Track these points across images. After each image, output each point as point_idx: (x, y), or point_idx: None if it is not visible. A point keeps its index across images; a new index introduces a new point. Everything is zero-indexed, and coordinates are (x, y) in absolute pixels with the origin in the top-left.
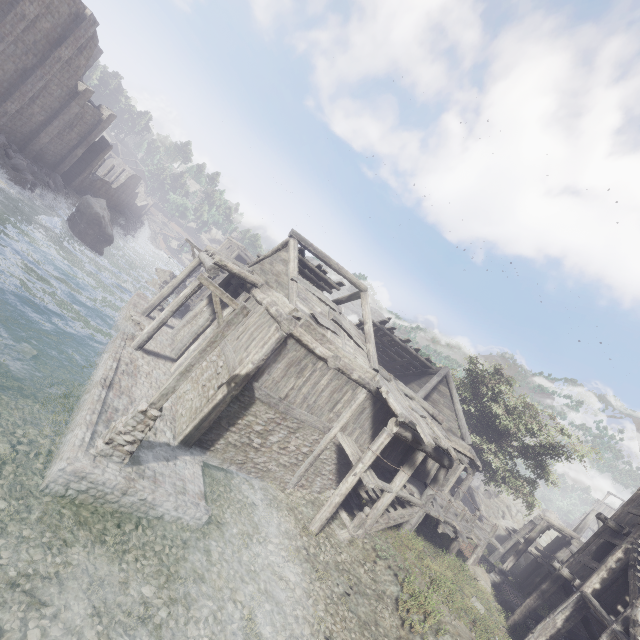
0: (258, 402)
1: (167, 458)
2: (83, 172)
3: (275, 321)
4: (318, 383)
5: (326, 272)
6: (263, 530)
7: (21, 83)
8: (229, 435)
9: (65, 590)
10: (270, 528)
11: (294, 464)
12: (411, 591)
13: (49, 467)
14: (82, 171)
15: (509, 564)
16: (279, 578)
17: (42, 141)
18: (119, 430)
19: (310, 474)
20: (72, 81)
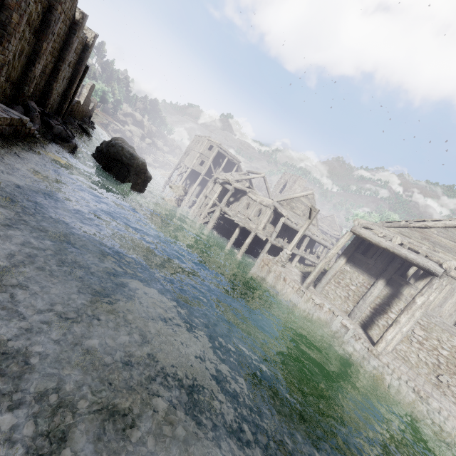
0: None
1: None
2: (70, 103)
3: None
4: None
5: None
6: None
7: (43, 34)
8: None
9: None
10: None
11: None
12: None
13: None
14: (69, 102)
15: None
16: None
17: (53, 91)
18: None
19: None
20: (72, 9)
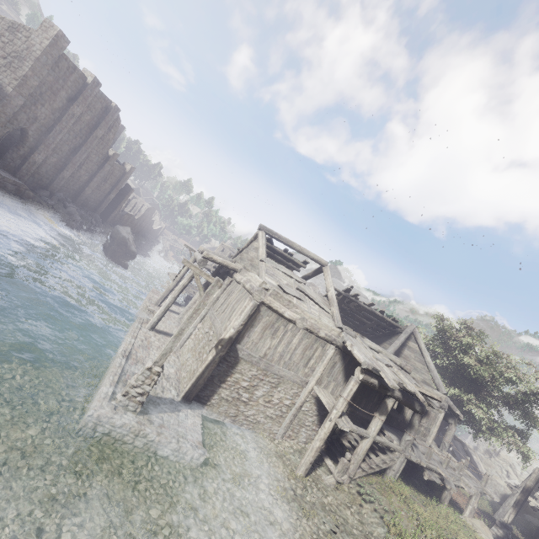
0: (242, 361)
1: (172, 410)
2: (115, 210)
3: (249, 294)
4: (291, 342)
5: (292, 254)
6: (254, 472)
7: (73, 157)
8: (221, 391)
9: (90, 506)
10: (260, 471)
11: (279, 416)
12: (397, 532)
13: (83, 416)
14: (114, 210)
15: (510, 516)
16: (268, 513)
17: (87, 193)
18: (132, 384)
19: (295, 425)
20: (105, 150)
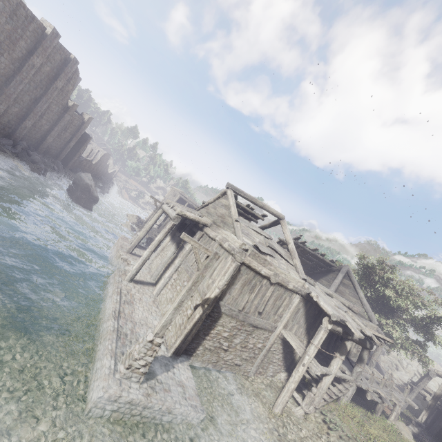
0: (224, 315)
1: (166, 369)
2: (74, 157)
3: (229, 254)
4: (264, 295)
5: (253, 209)
6: (242, 418)
7: (34, 107)
8: (205, 342)
9: None
10: (246, 415)
11: (252, 357)
12: None
13: (88, 392)
14: (74, 156)
15: (423, 417)
16: None
17: (48, 141)
18: (135, 358)
19: (264, 363)
20: (64, 101)
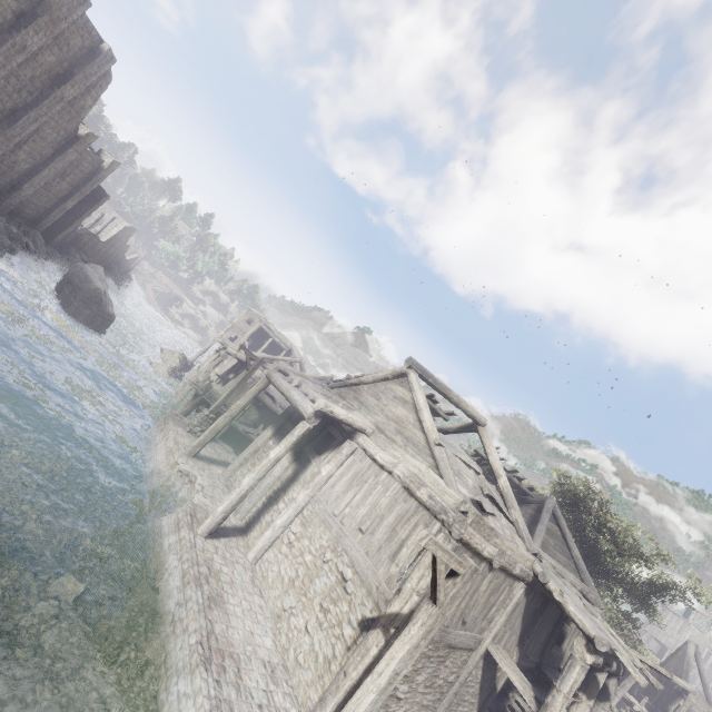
0: None
1: None
2: (69, 226)
3: (433, 516)
4: (477, 589)
5: (437, 402)
6: None
7: (7, 126)
8: None
9: None
10: None
11: (437, 700)
12: None
13: None
14: (68, 225)
15: None
16: None
17: (24, 193)
18: None
19: (452, 706)
20: (72, 123)
